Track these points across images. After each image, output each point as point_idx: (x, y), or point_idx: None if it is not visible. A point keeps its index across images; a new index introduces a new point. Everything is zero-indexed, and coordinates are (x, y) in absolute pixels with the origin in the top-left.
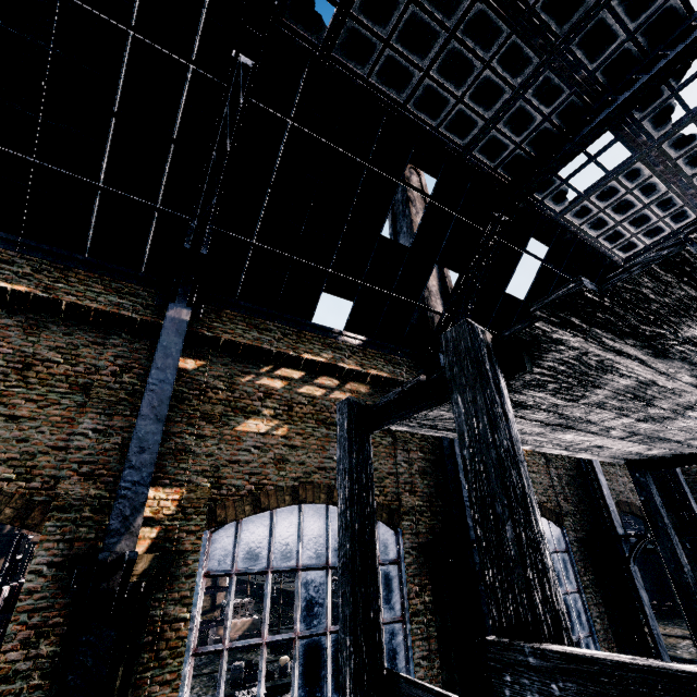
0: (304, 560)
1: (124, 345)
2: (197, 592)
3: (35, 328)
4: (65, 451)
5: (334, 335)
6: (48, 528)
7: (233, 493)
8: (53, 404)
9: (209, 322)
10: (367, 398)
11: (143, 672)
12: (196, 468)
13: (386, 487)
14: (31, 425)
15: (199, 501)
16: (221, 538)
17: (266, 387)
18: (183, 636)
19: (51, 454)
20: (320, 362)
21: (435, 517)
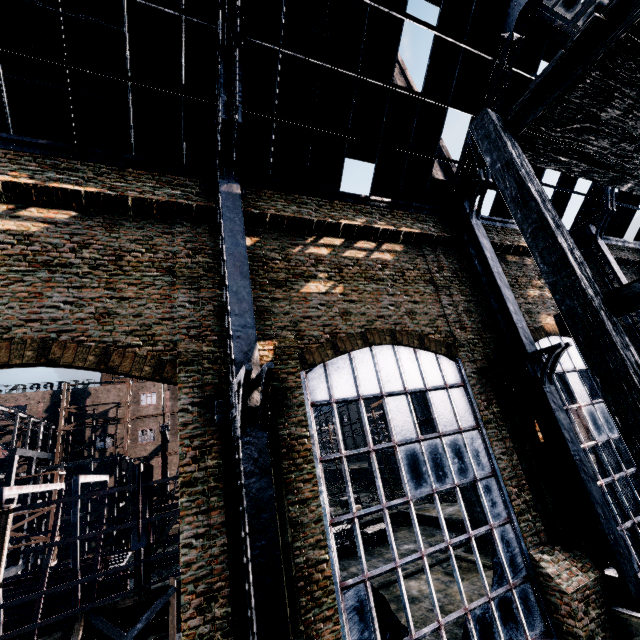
0: (385, 389)
1: (188, 232)
2: (309, 417)
3: (113, 226)
4: (172, 321)
5: (362, 202)
6: (181, 379)
7: (314, 342)
8: (150, 286)
9: (253, 202)
10: (403, 255)
11: (287, 474)
12: (279, 325)
13: (438, 327)
14: (139, 303)
15: (290, 349)
16: (315, 377)
17: (315, 255)
18: (309, 448)
19: (163, 324)
20: (356, 226)
21: (486, 347)
